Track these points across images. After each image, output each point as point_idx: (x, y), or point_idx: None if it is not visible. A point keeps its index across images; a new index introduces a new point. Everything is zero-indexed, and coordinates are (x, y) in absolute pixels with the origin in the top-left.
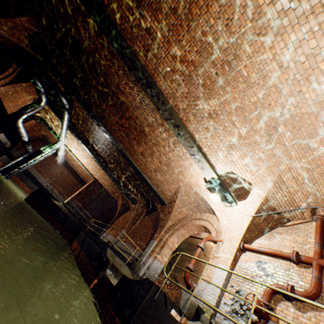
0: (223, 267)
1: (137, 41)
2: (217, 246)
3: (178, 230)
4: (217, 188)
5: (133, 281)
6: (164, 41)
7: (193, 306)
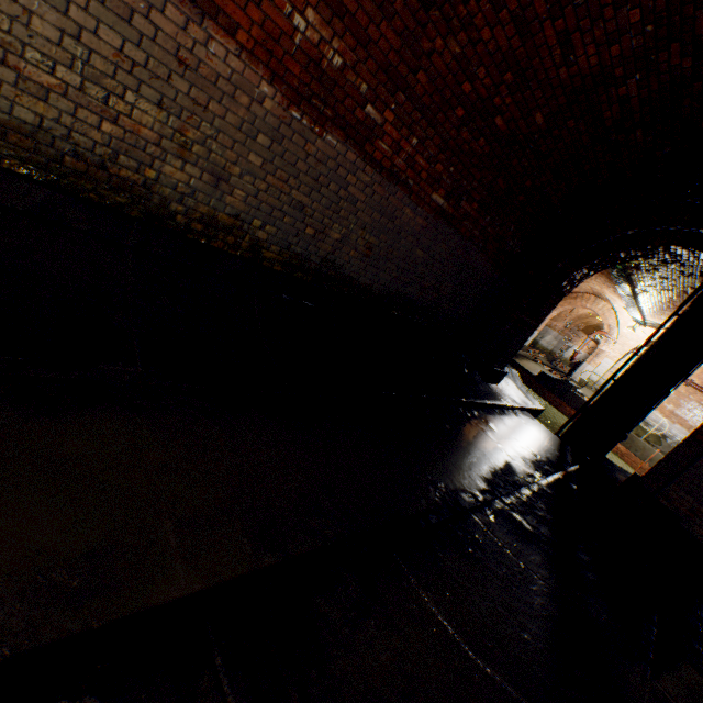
0: (609, 361)
1: (643, 288)
2: (607, 343)
3: (561, 306)
4: (635, 320)
5: (554, 379)
6: (669, 299)
7: (583, 382)
